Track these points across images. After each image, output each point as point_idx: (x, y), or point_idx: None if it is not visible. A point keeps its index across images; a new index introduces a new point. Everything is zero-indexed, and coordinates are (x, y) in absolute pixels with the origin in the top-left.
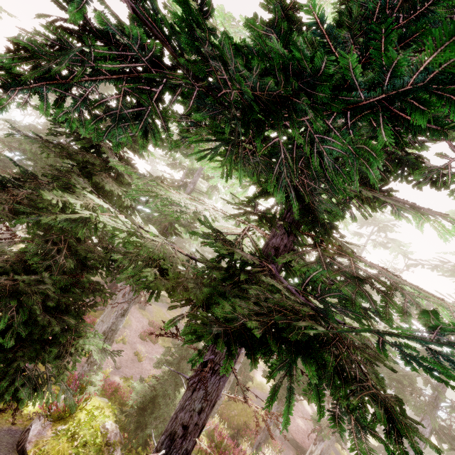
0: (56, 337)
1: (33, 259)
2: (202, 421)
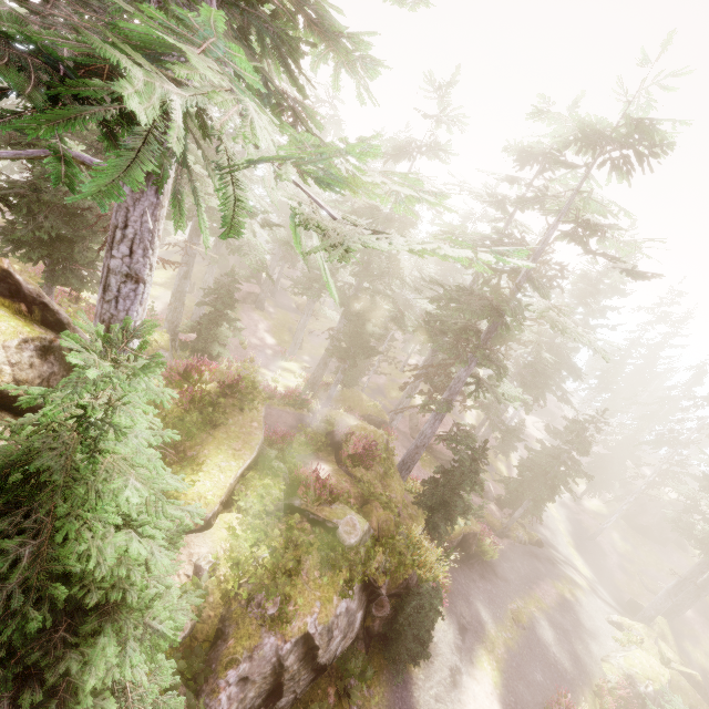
0: (77, 242)
1: (39, 182)
2: None
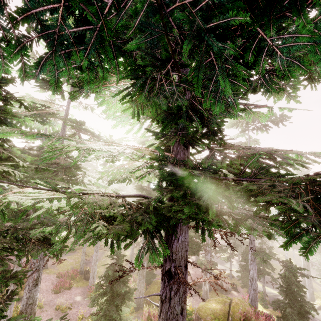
0: None
1: None
2: (185, 317)
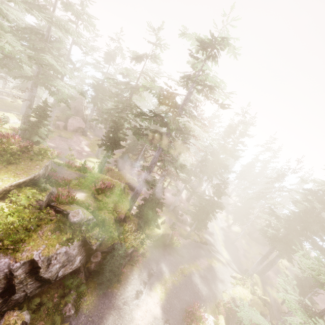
0: None
1: None
2: None
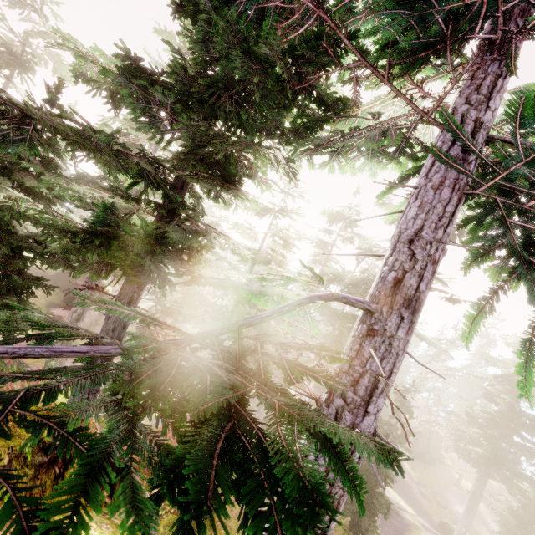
0: None
1: None
2: (116, 336)
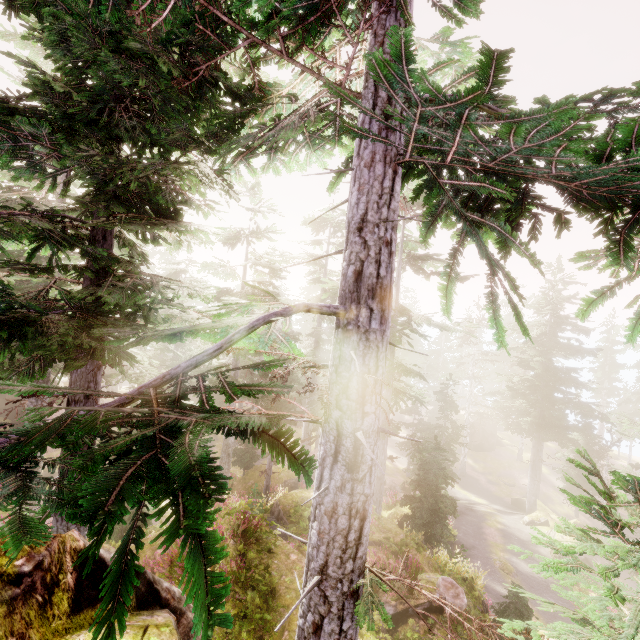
0: None
1: None
2: None
